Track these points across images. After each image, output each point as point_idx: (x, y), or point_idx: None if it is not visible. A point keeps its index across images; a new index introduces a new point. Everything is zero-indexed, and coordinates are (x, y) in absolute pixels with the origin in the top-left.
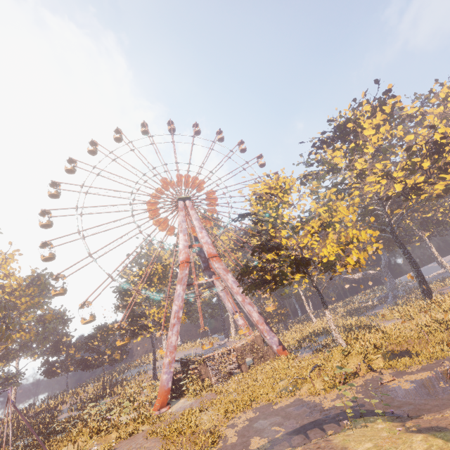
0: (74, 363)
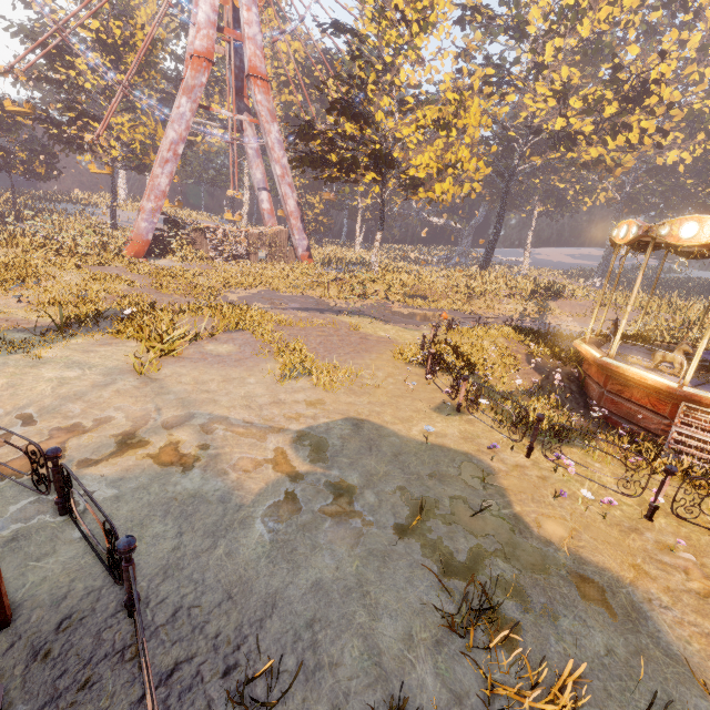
0: None
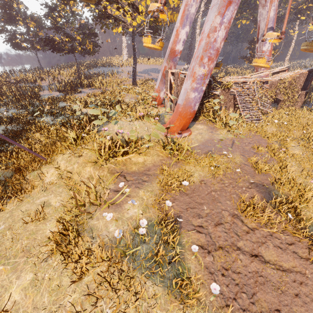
0: (38, 41)
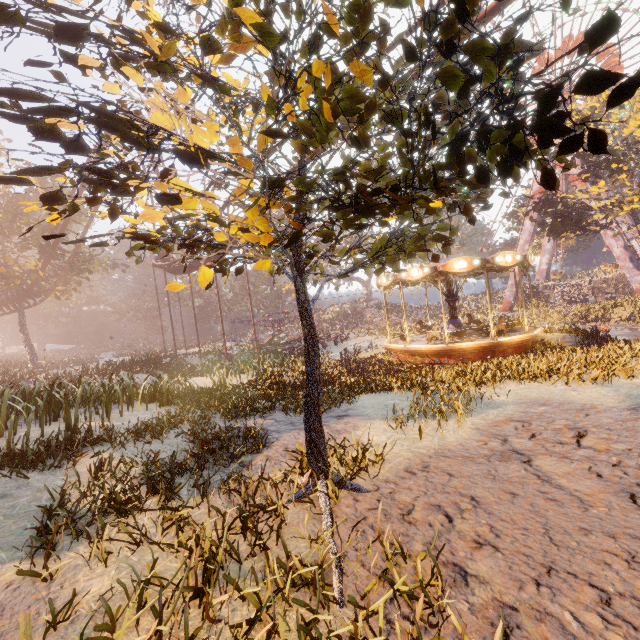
0: None
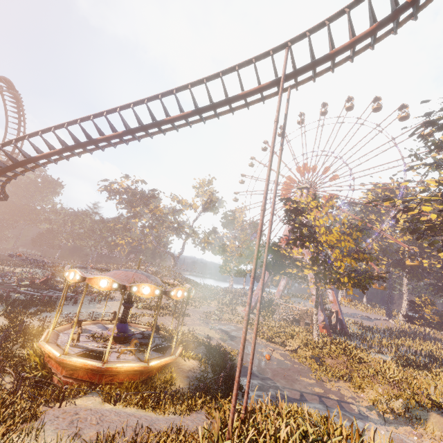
0: None
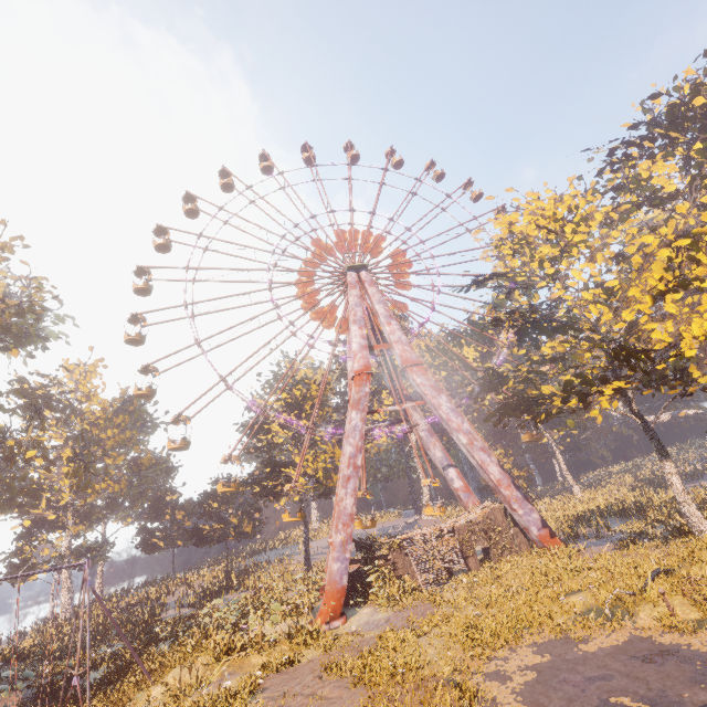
0: (182, 533)
